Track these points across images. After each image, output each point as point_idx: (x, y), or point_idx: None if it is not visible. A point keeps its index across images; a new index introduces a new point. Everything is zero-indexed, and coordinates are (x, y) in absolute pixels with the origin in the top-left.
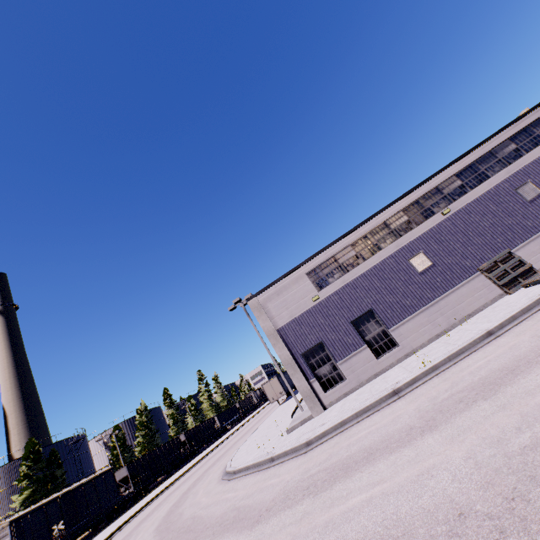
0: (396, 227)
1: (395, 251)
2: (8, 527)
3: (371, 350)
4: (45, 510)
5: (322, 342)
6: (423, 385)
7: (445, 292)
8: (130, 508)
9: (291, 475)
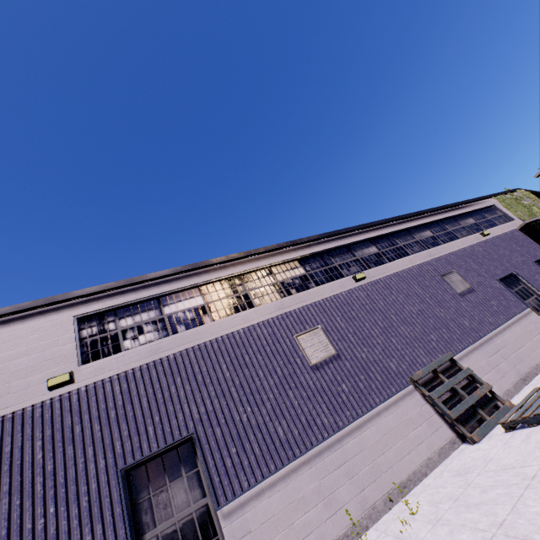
0: (286, 280)
1: (275, 316)
2: None
3: None
4: None
5: None
6: None
7: (356, 417)
8: None
9: None
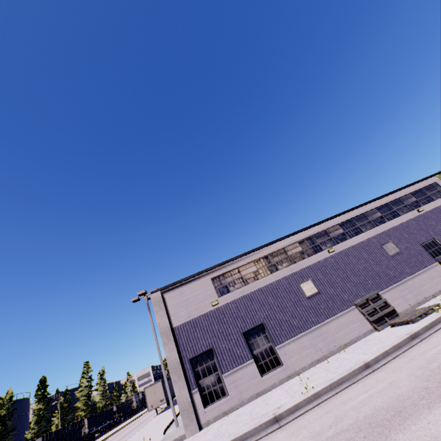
0: (292, 254)
1: (289, 274)
2: None
3: (257, 366)
4: None
5: (213, 349)
6: (305, 414)
7: (326, 319)
8: None
9: None
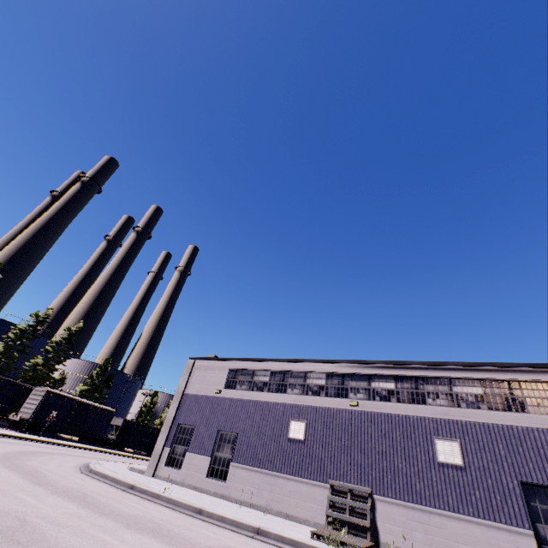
0: (311, 384)
1: (290, 403)
2: (45, 392)
3: (211, 466)
4: (66, 400)
5: (194, 427)
6: (134, 495)
7: (289, 473)
8: (103, 448)
9: (49, 467)
